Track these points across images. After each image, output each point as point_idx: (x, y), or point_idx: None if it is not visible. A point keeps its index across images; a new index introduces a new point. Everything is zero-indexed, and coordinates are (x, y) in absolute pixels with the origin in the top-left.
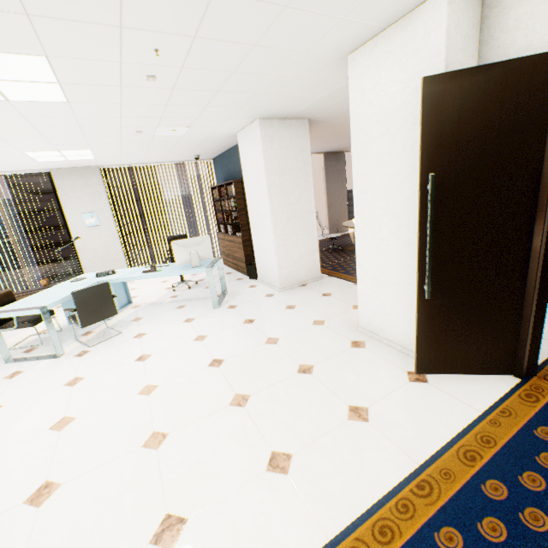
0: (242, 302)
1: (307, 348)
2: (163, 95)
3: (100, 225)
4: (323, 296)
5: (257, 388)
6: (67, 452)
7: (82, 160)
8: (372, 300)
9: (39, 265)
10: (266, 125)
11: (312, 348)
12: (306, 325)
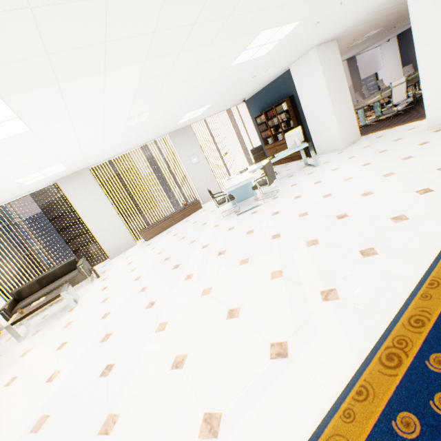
0: (329, 160)
1: (410, 143)
2: (303, 37)
3: (199, 162)
4: (378, 138)
5: (408, 154)
6: (351, 192)
7: (193, 118)
8: (439, 105)
9: (74, 252)
10: (319, 49)
11: (412, 142)
12: (391, 143)
